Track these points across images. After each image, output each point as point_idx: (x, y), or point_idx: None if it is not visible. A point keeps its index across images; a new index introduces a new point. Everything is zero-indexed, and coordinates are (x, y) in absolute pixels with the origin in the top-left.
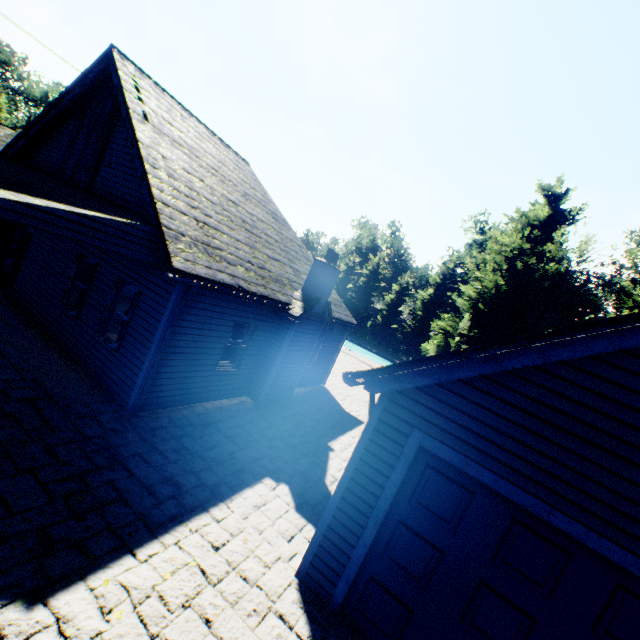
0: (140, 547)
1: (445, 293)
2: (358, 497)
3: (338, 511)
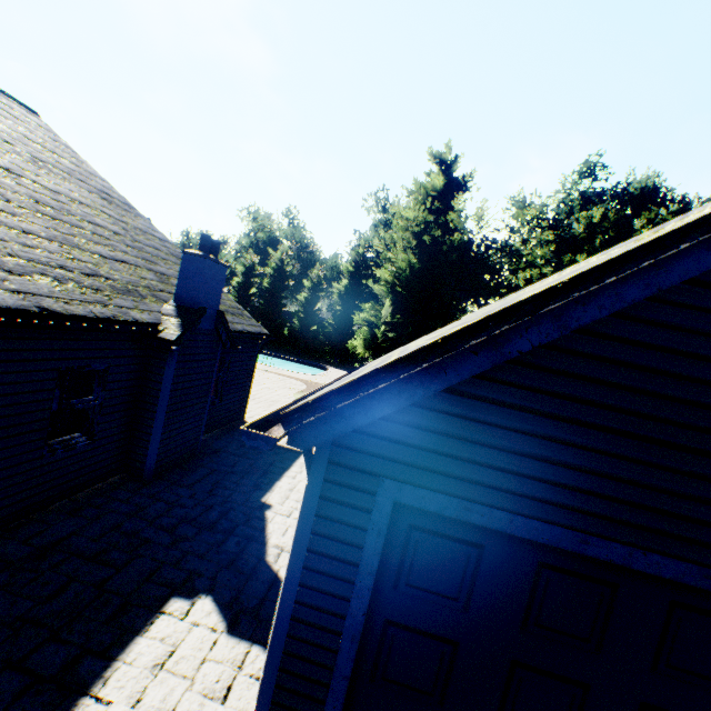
0: None
1: (361, 282)
2: (318, 610)
3: (291, 642)
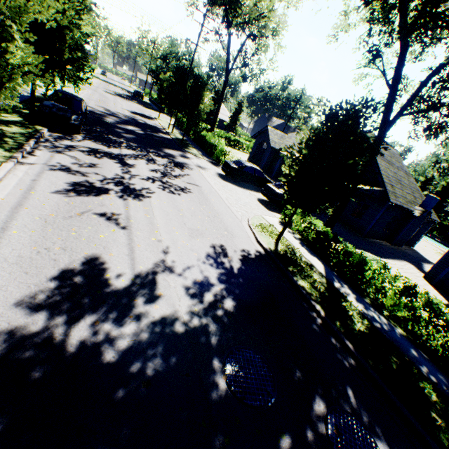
0: (387, 259)
1: None
2: (445, 261)
3: (438, 264)
